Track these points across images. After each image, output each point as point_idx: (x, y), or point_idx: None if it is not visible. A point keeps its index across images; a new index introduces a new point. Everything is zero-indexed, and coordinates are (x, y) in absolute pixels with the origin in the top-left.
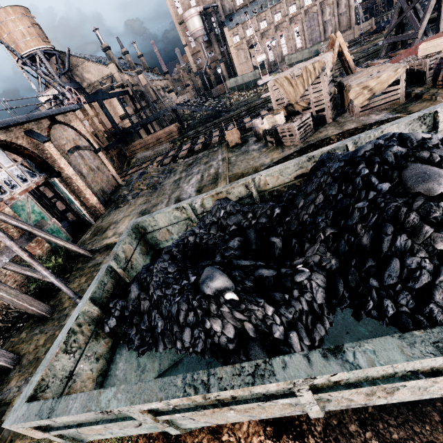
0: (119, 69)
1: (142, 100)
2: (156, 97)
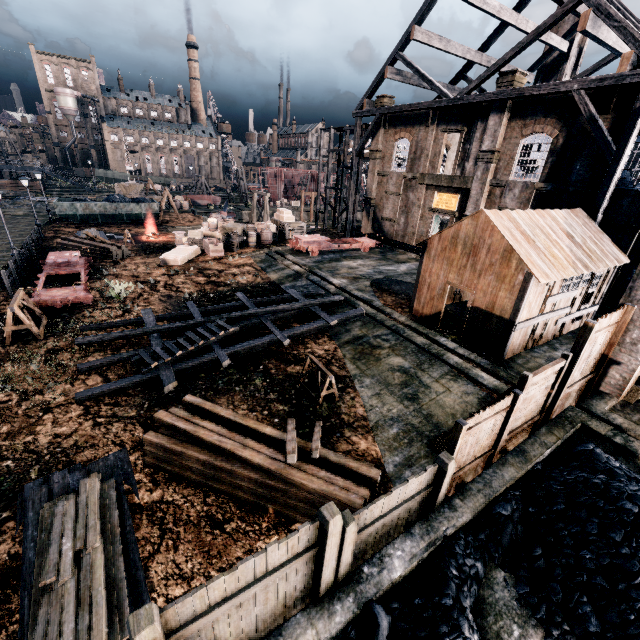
0: None
1: None
2: None
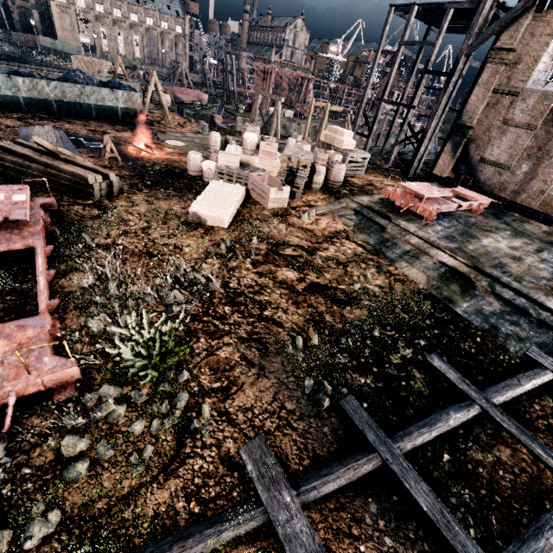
0: None
1: None
2: None
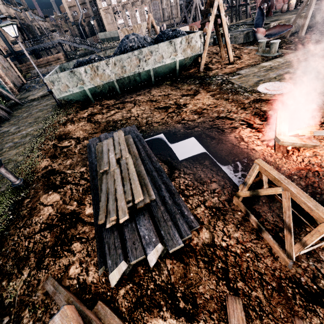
0: (2, 2)
1: (28, 33)
2: (40, 33)
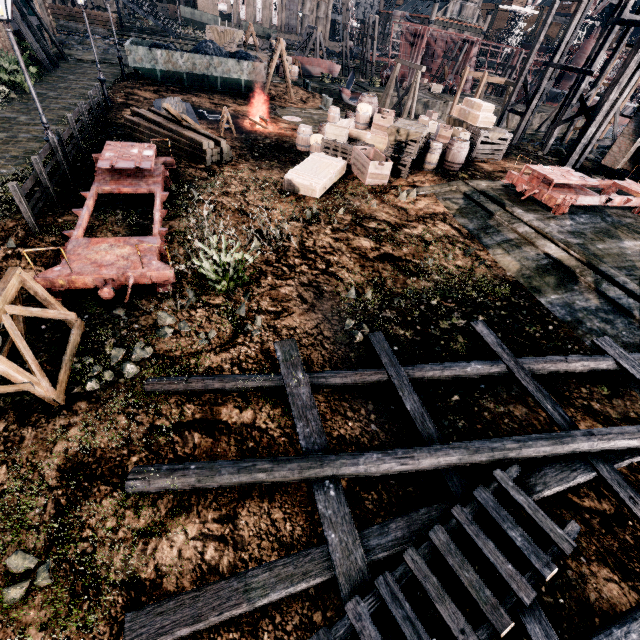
0: None
1: None
2: None
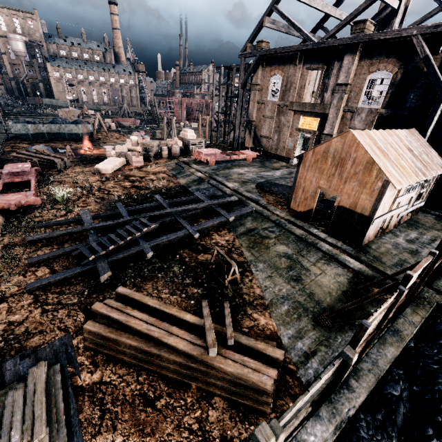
0: None
1: None
2: None
